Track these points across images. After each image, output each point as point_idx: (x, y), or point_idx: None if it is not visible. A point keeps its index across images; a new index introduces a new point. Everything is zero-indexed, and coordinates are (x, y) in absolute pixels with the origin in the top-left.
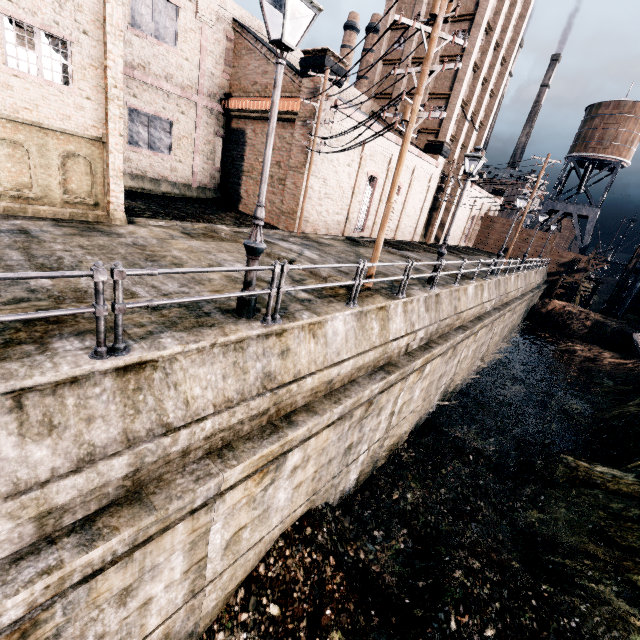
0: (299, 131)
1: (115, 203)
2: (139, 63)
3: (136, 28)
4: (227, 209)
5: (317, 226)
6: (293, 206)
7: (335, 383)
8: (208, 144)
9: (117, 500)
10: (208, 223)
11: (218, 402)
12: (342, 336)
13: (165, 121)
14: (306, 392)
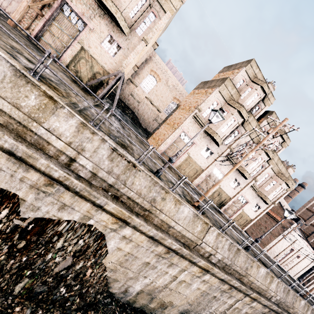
0: (279, 227)
1: (244, 229)
2: None
3: None
4: None
5: (268, 251)
6: (266, 243)
7: (294, 313)
8: None
9: (276, 304)
10: None
11: (289, 301)
12: (301, 305)
13: None
14: (292, 310)
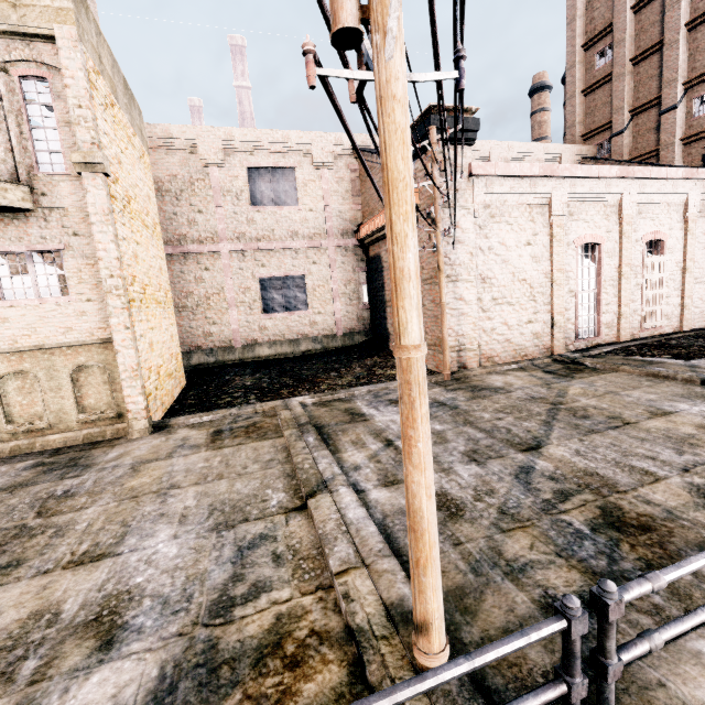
0: (424, 229)
1: (134, 410)
2: (264, 234)
3: (258, 205)
4: (372, 353)
5: (491, 351)
6: (437, 333)
7: None
8: (348, 284)
9: None
10: (304, 391)
11: None
12: None
13: (297, 278)
14: None
